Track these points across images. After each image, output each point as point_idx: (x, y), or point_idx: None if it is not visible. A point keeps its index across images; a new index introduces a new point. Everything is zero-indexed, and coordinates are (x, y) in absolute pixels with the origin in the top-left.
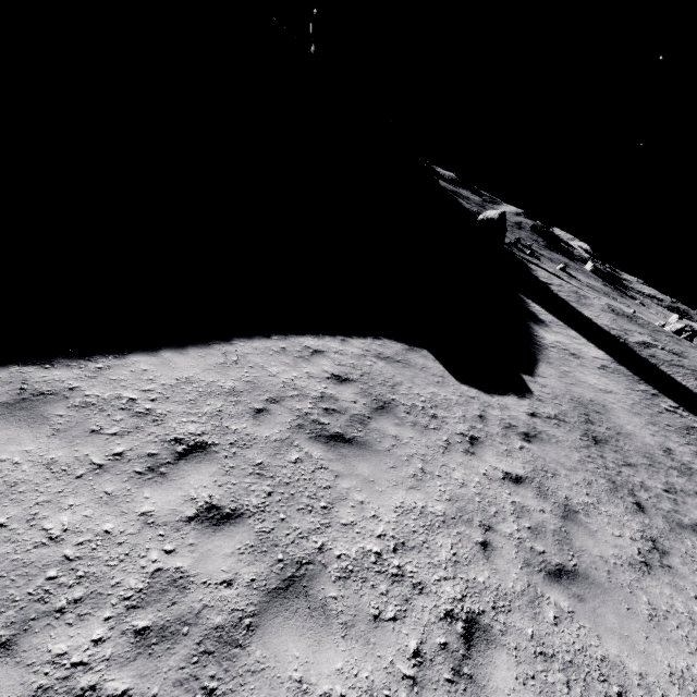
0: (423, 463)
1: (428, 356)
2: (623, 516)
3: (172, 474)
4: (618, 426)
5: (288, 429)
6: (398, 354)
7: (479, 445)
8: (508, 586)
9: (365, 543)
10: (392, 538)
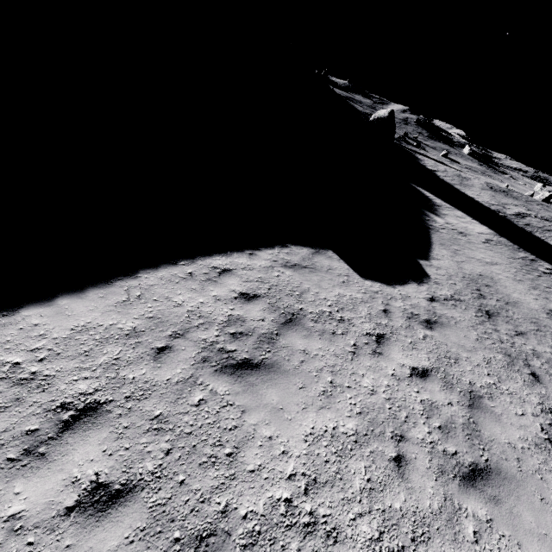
0: (332, 375)
1: (333, 257)
2: (522, 391)
3: (53, 452)
4: (505, 296)
5: (191, 366)
6: (304, 259)
7: (386, 343)
8: (425, 506)
9: (274, 491)
10: (303, 476)
